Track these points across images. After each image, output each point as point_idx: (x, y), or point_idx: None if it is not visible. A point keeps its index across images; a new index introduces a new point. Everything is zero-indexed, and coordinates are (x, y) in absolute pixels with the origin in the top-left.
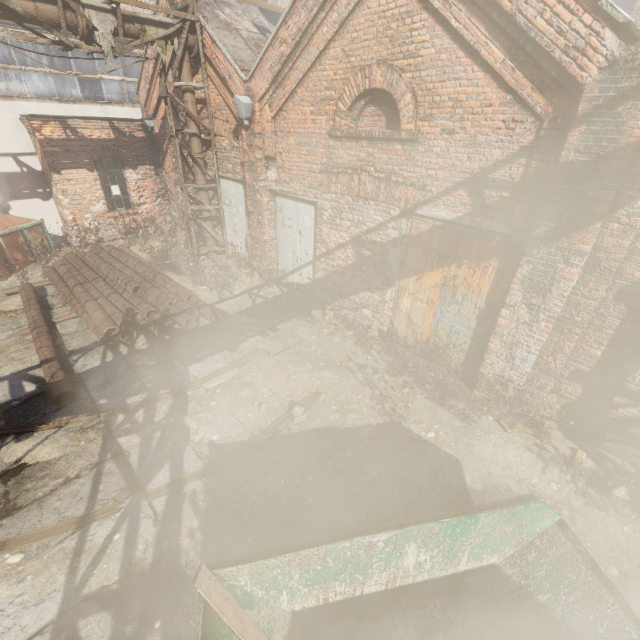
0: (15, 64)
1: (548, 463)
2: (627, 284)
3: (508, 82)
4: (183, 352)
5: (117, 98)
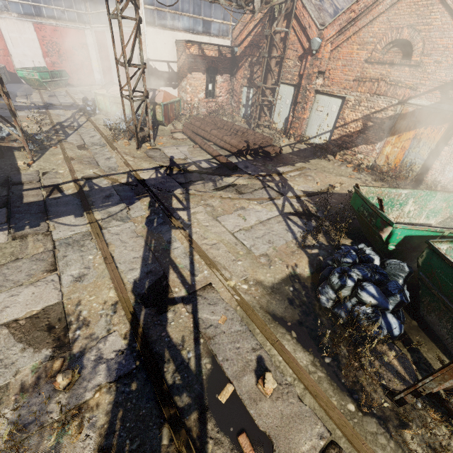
0: (179, 11)
1: None
2: None
3: None
4: (271, 163)
5: (216, 33)
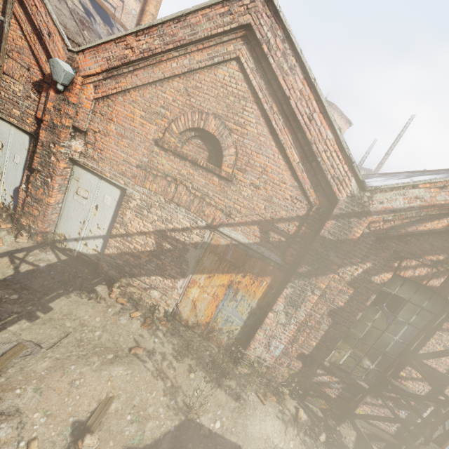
0: None
1: (287, 425)
2: (335, 307)
3: (298, 176)
4: None
5: None
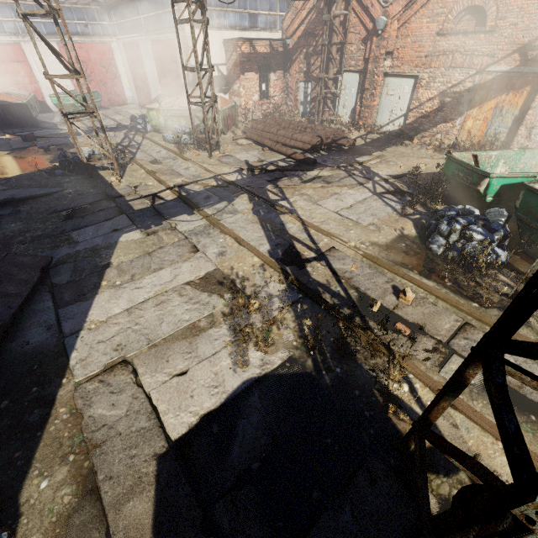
0: (224, 7)
1: None
2: None
3: None
4: (347, 155)
5: (264, 26)
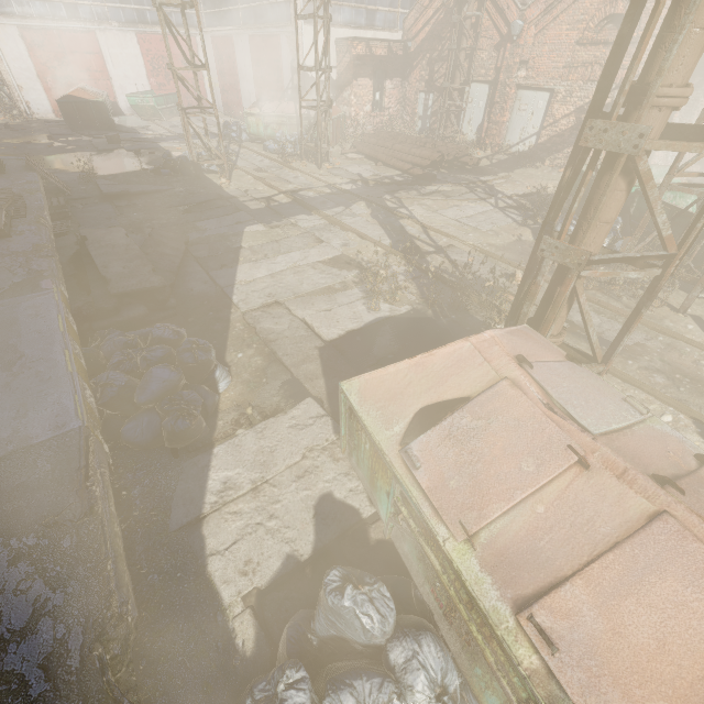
0: (340, 1)
1: None
2: None
3: None
4: (470, 174)
5: (382, 25)
